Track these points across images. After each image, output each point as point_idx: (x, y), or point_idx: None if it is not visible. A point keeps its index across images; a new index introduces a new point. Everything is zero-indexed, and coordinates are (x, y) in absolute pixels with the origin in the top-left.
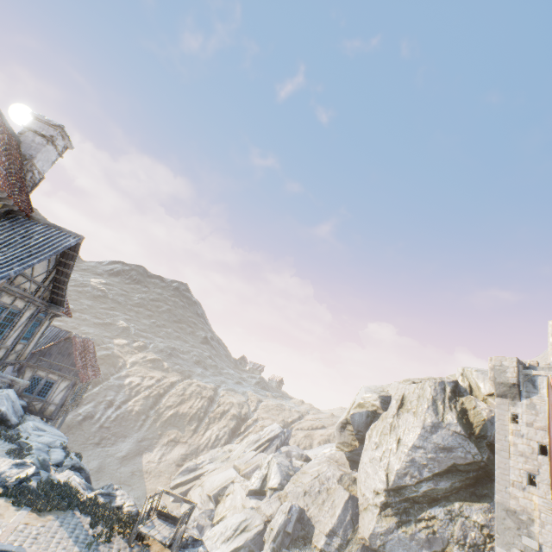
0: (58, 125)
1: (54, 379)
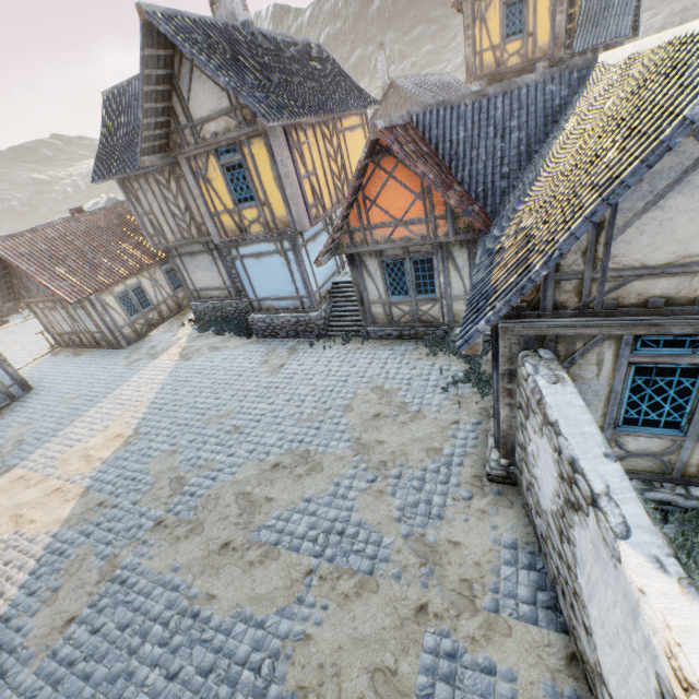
0: None
1: None
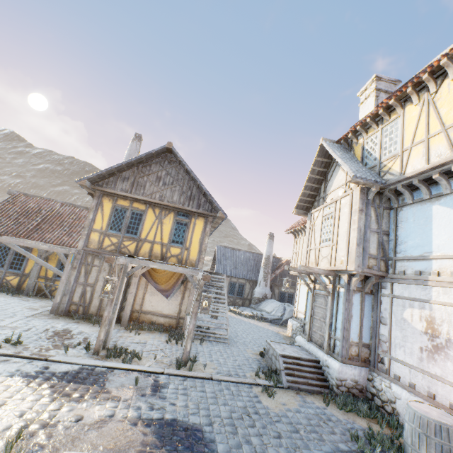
0: (397, 80)
1: (292, 292)
